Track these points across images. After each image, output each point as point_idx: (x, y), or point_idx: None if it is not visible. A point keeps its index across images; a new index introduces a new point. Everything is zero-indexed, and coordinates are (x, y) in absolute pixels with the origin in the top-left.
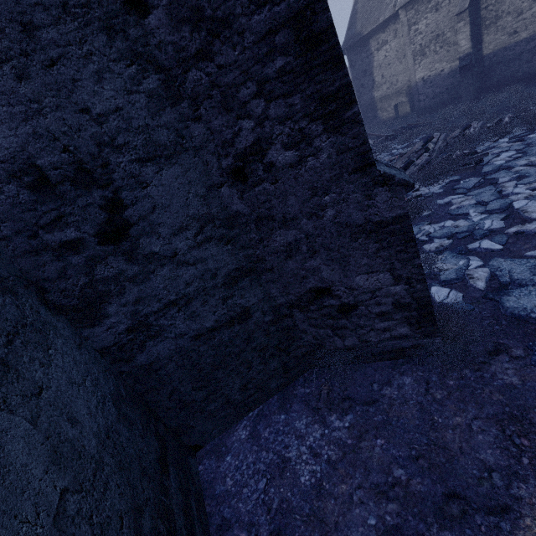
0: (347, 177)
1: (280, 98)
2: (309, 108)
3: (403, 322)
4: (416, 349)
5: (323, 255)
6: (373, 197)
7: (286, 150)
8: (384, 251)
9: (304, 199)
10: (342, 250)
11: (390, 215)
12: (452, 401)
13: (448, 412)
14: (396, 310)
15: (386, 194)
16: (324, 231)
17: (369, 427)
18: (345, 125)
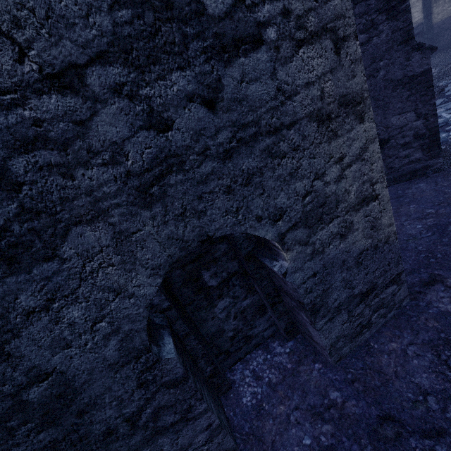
0: (396, 48)
1: (363, 1)
2: (379, 6)
3: (418, 148)
4: (425, 169)
5: (372, 105)
6: (410, 59)
7: (361, 34)
8: (412, 97)
9: (366, 66)
10: (385, 99)
11: (419, 70)
12: None
13: None
14: (415, 140)
15: (419, 56)
16: (376, 87)
17: (403, 204)
18: (399, 14)
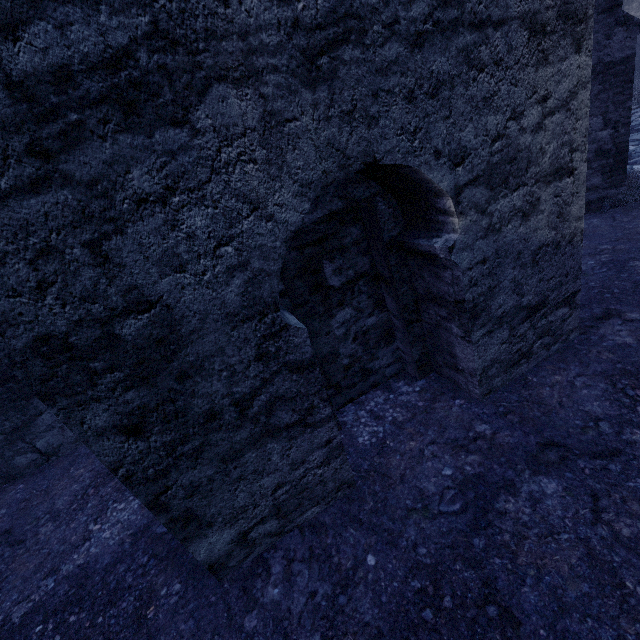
0: (596, 17)
1: None
2: None
3: (598, 171)
4: (601, 202)
5: None
6: (611, 37)
7: None
8: (604, 94)
9: None
10: None
11: (620, 56)
12: (638, 219)
13: (636, 223)
14: (596, 158)
15: (623, 35)
16: None
17: None
18: None
